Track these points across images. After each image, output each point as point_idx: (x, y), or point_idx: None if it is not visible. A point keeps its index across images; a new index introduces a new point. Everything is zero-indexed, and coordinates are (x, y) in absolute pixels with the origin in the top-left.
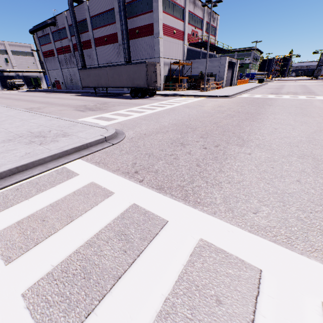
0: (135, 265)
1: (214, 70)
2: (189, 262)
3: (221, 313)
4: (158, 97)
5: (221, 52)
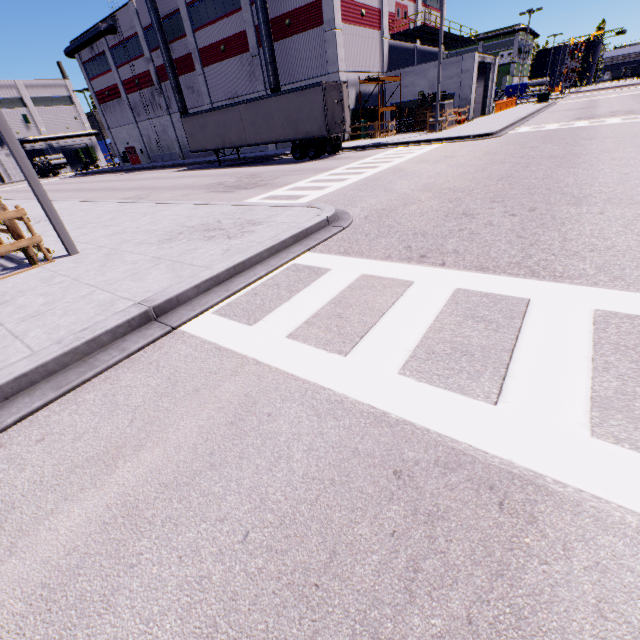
0: (523, 340)
1: (450, 86)
2: (596, 330)
3: None
4: (348, 153)
5: (456, 44)
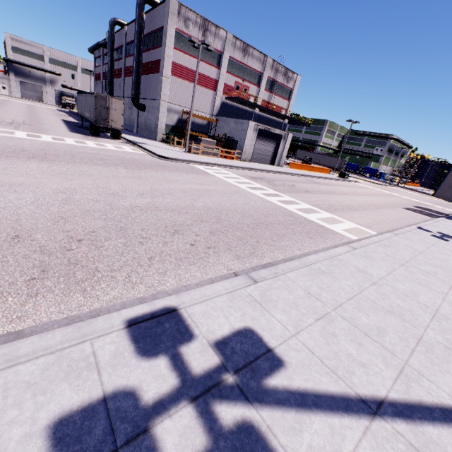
0: None
1: (237, 136)
2: None
3: None
4: (116, 140)
5: (294, 122)
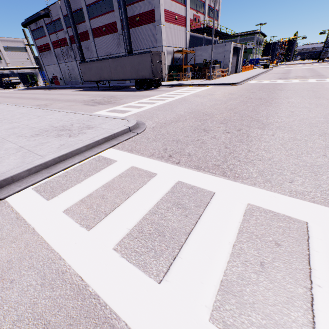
0: (199, 225)
1: (219, 57)
2: (243, 220)
3: (282, 251)
4: (164, 88)
5: (224, 37)
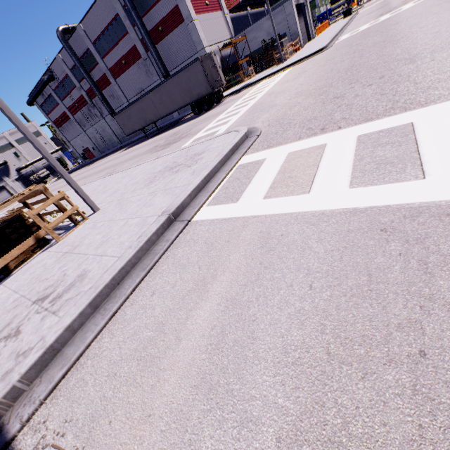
0: (421, 143)
1: (281, 29)
2: None
3: None
4: (229, 98)
5: (274, 0)
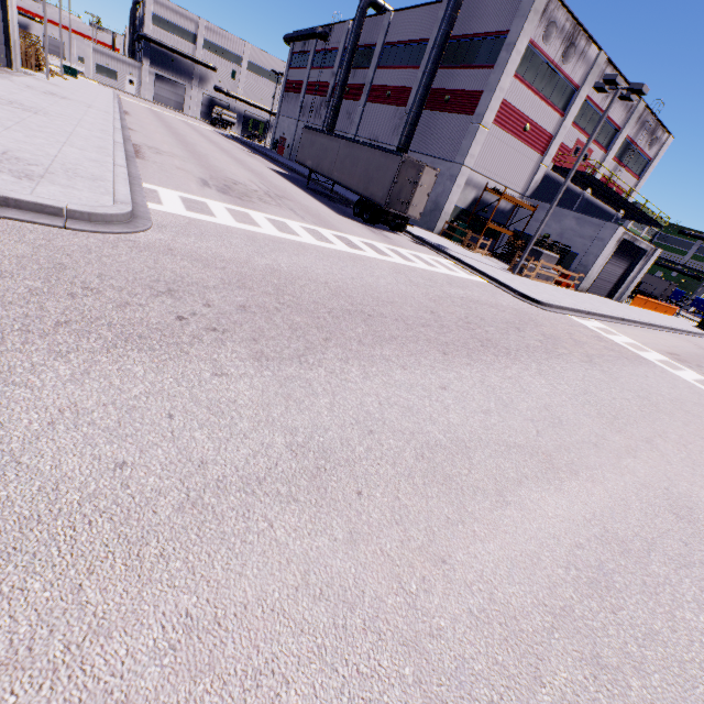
0: None
1: (578, 244)
2: None
3: None
4: (403, 237)
5: (638, 218)
